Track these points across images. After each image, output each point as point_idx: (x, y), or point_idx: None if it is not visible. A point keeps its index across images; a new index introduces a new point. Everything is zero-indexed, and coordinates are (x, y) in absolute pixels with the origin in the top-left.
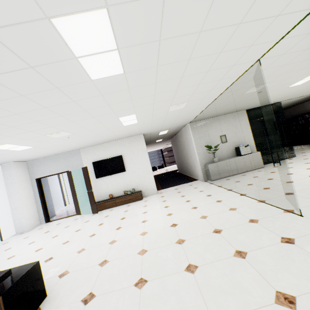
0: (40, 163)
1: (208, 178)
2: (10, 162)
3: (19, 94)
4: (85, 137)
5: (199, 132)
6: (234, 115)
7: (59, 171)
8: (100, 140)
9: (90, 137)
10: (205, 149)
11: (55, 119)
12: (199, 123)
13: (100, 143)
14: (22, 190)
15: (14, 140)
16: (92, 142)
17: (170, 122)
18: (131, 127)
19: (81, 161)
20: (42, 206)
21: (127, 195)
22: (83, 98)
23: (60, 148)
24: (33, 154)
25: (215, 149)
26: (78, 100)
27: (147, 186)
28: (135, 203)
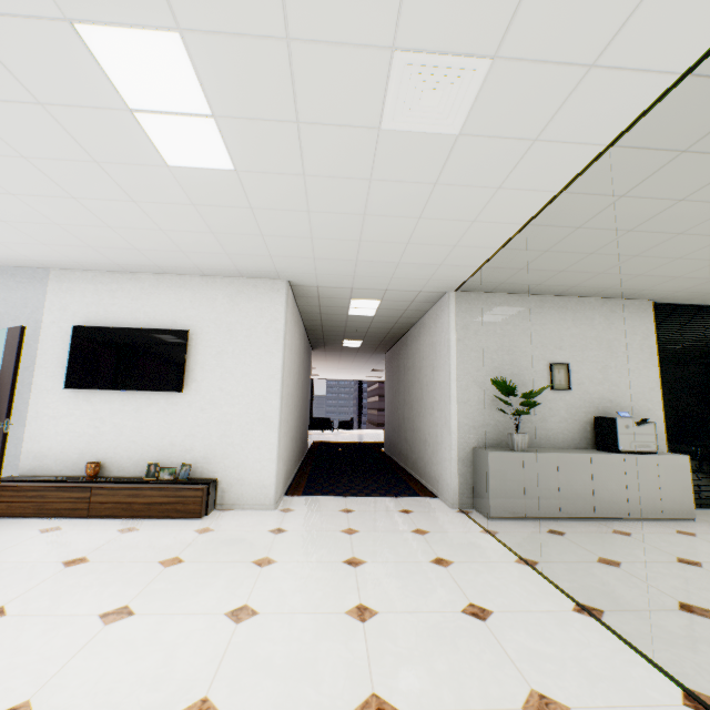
0: None
1: (474, 503)
2: None
3: None
4: None
5: (482, 332)
6: (611, 306)
7: None
8: (115, 248)
9: (30, 191)
10: (489, 395)
11: None
12: (488, 300)
13: (127, 266)
14: None
15: None
16: (76, 241)
17: (387, 251)
18: (220, 204)
19: (39, 312)
20: None
21: (146, 485)
22: None
23: None
24: None
25: (529, 400)
26: None
27: (244, 470)
28: (161, 526)
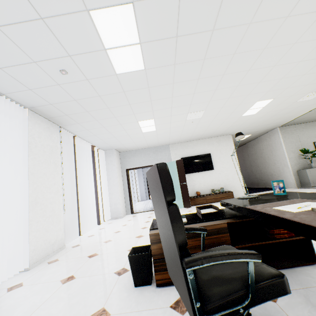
0: (131, 155)
1: (301, 186)
2: (112, 150)
3: (266, 46)
4: (198, 126)
5: (290, 137)
6: None
7: (148, 164)
8: (196, 135)
9: (200, 127)
10: (297, 155)
11: (227, 90)
12: (289, 128)
13: (191, 139)
14: (118, 177)
15: (163, 115)
16: (189, 136)
17: (269, 121)
18: (240, 120)
19: (169, 156)
20: (129, 196)
21: (217, 193)
22: (285, 62)
23: (161, 139)
24: (139, 141)
25: (315, 153)
26: (277, 65)
27: (235, 187)
28: None
